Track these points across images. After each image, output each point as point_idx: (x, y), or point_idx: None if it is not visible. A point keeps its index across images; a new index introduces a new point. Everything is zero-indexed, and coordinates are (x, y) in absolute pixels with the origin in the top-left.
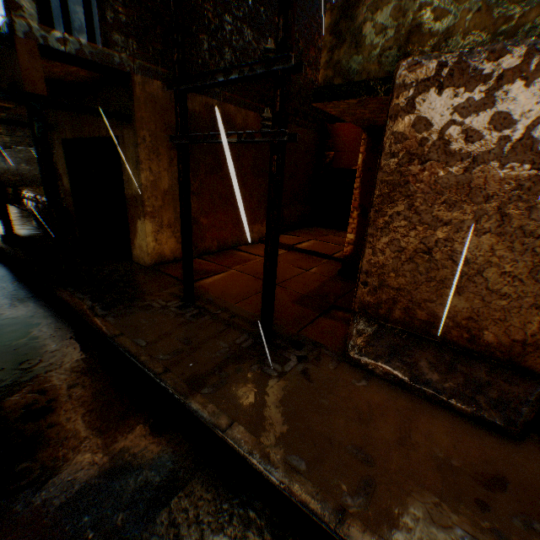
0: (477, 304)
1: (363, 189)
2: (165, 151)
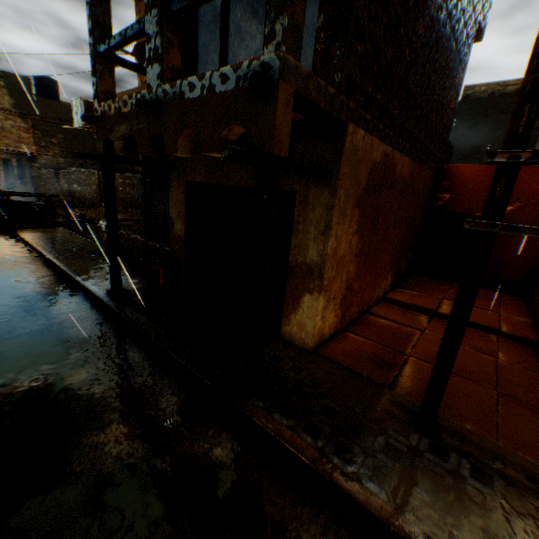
0: None
1: None
2: (349, 211)
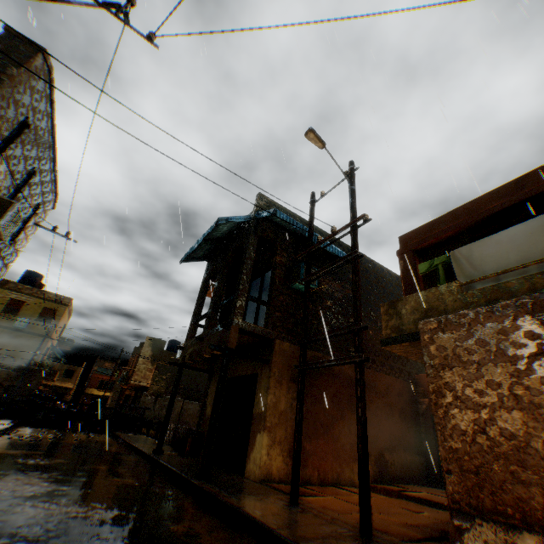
0: (543, 475)
1: None
2: (286, 382)
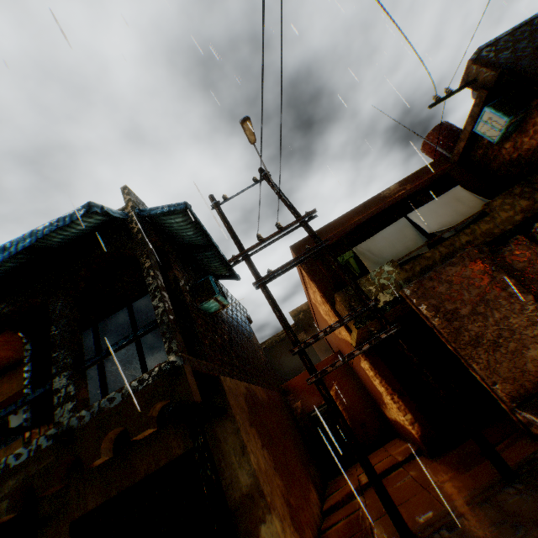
0: (537, 346)
1: (385, 379)
2: (249, 429)
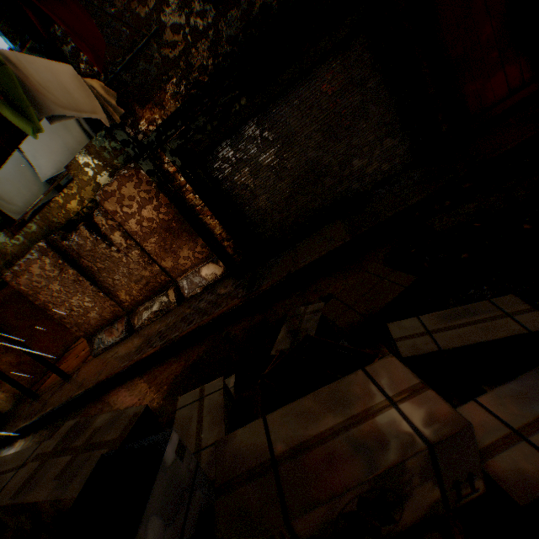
0: (96, 312)
1: None
2: None
